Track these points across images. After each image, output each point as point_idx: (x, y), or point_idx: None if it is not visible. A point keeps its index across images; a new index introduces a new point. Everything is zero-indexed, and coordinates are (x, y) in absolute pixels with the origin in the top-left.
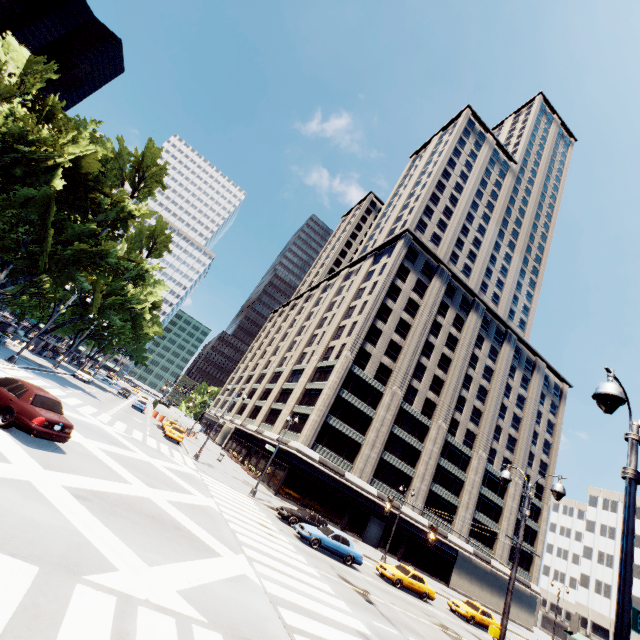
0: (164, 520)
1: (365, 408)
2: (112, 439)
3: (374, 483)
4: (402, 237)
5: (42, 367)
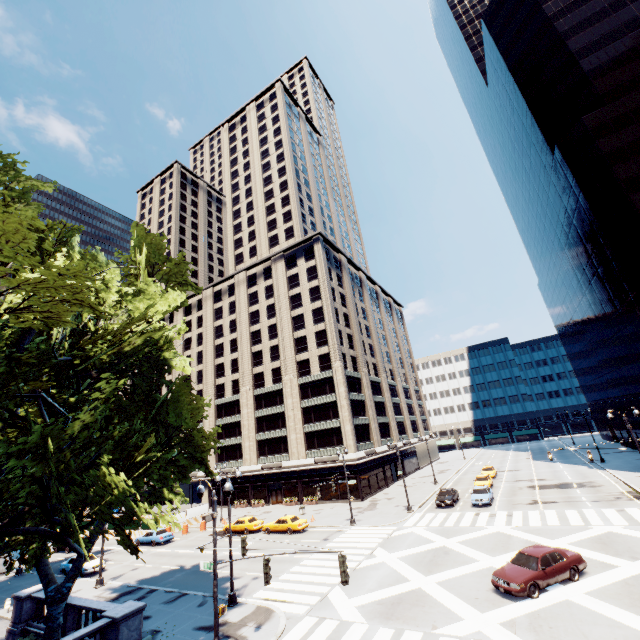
0: (597, 541)
1: (360, 397)
2: (432, 553)
3: (382, 443)
4: (316, 240)
5: (149, 591)
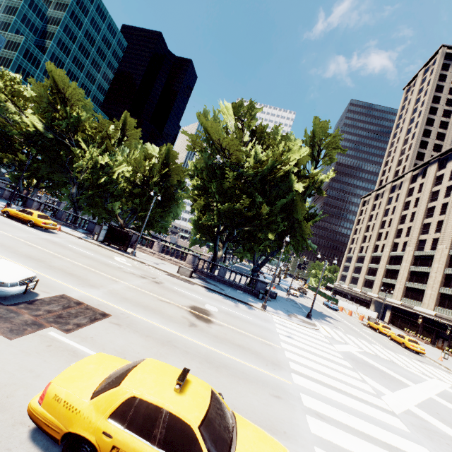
0: None
1: None
2: None
3: None
4: None
5: (295, 303)
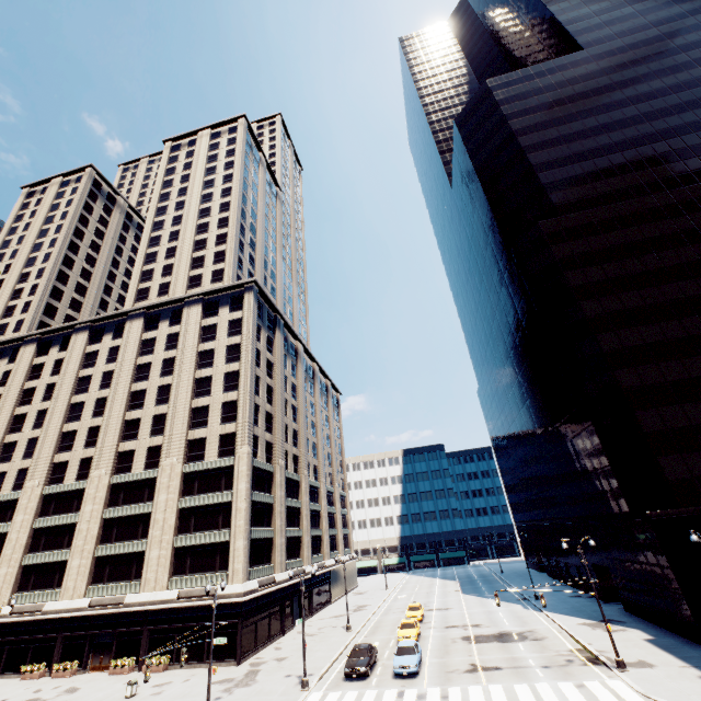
0: None
1: (268, 498)
2: None
3: (287, 566)
4: (249, 289)
5: None
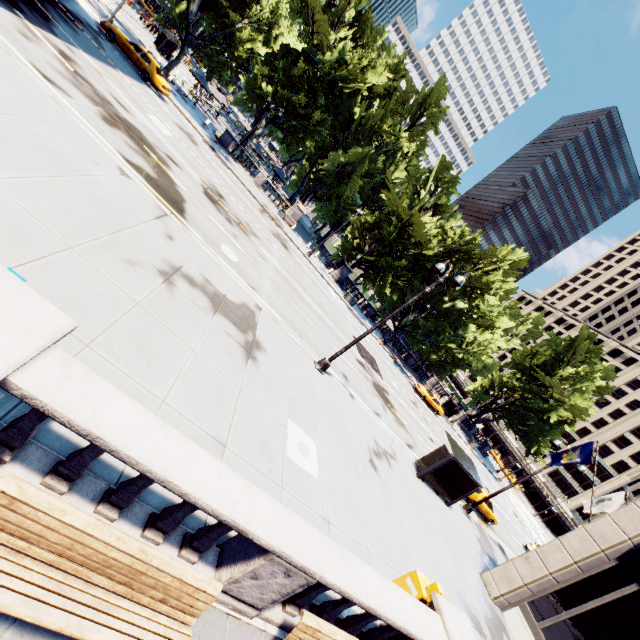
0: None
1: None
2: None
3: None
4: None
5: None
